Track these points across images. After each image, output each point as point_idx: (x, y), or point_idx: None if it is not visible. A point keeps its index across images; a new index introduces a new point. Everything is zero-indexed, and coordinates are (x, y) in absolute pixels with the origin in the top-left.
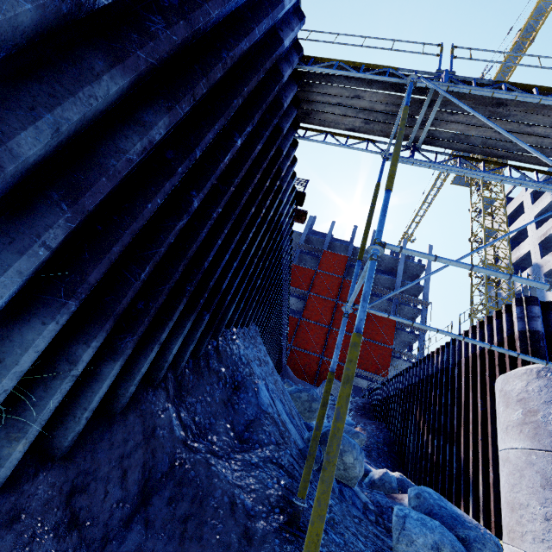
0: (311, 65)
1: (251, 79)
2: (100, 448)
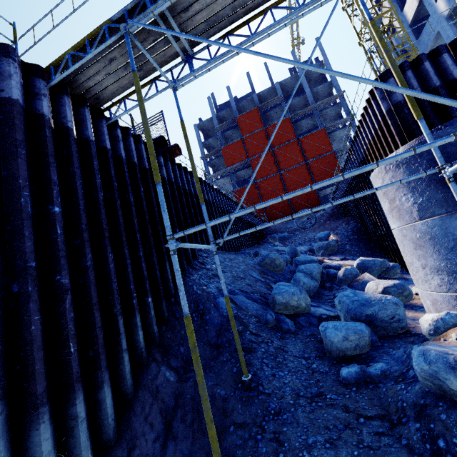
0: (57, 69)
1: (17, 168)
2: (132, 422)
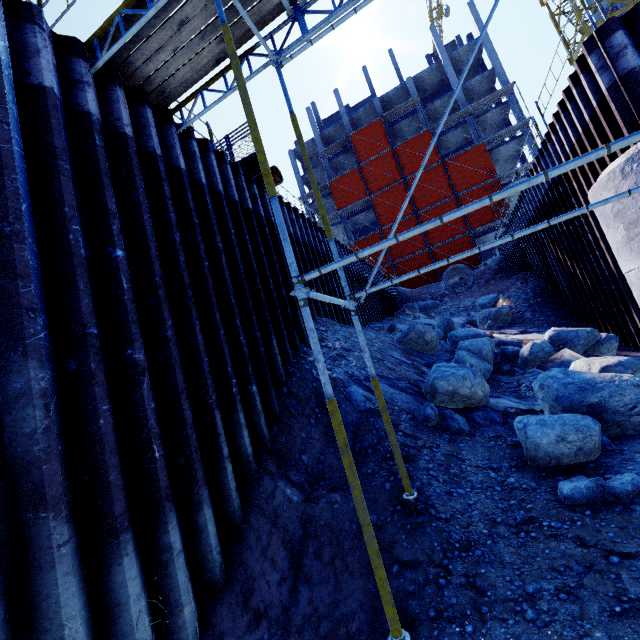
0: (103, 44)
1: (60, 190)
2: (245, 558)
